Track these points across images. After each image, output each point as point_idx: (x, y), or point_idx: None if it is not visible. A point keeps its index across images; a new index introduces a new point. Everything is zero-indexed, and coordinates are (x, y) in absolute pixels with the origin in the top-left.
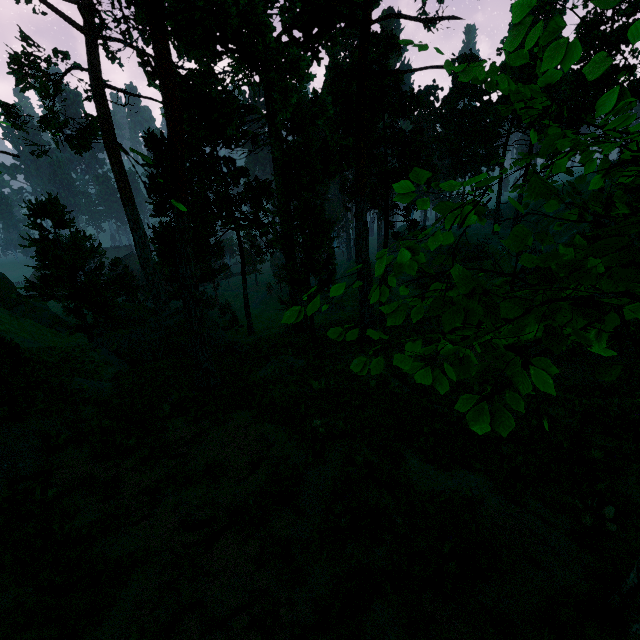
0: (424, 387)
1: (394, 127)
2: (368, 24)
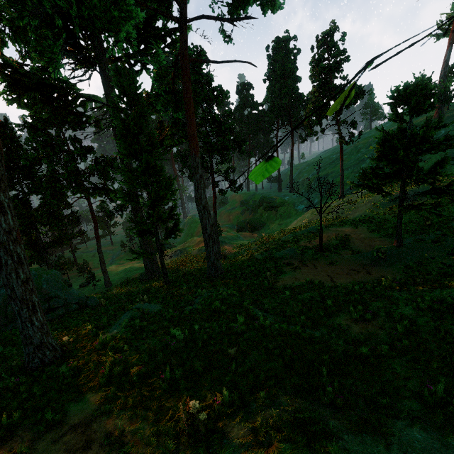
0: (282, 310)
1: (211, 112)
2: (185, 21)
